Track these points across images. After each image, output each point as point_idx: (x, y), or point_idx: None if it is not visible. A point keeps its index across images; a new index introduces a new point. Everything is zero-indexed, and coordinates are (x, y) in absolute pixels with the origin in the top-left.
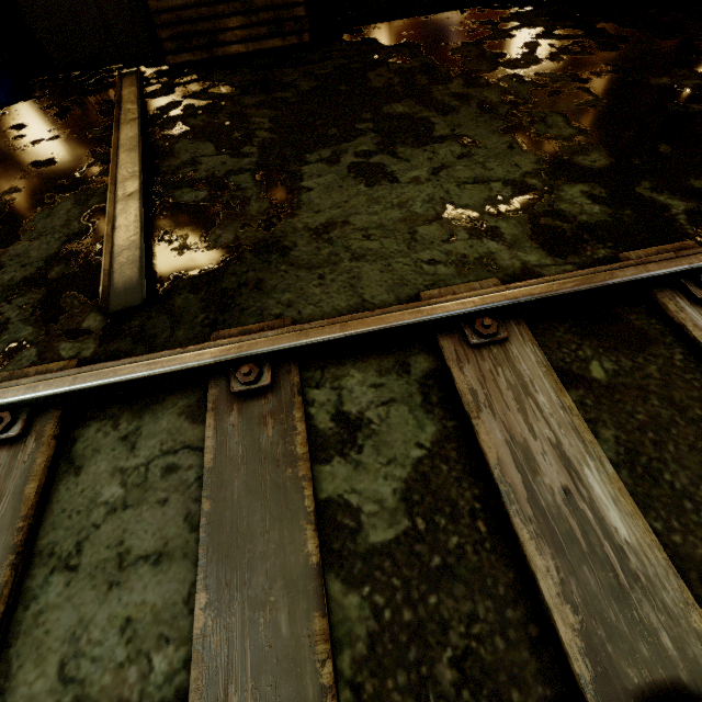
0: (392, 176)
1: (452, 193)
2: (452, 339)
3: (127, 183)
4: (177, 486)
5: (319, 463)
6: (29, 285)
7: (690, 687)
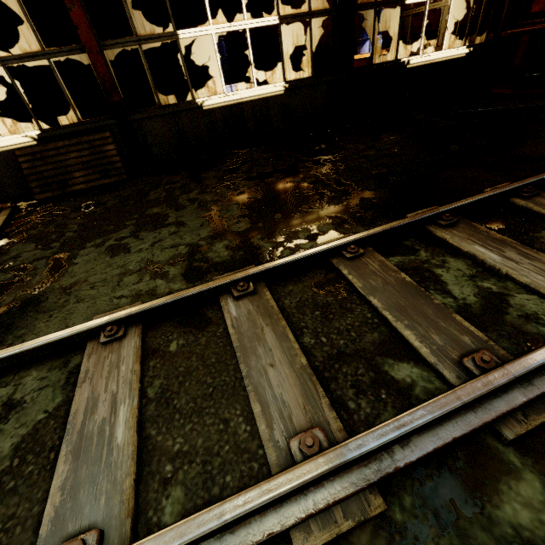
0: (128, 249)
1: (155, 255)
2: (95, 341)
3: None
4: None
5: None
6: None
7: (99, 525)
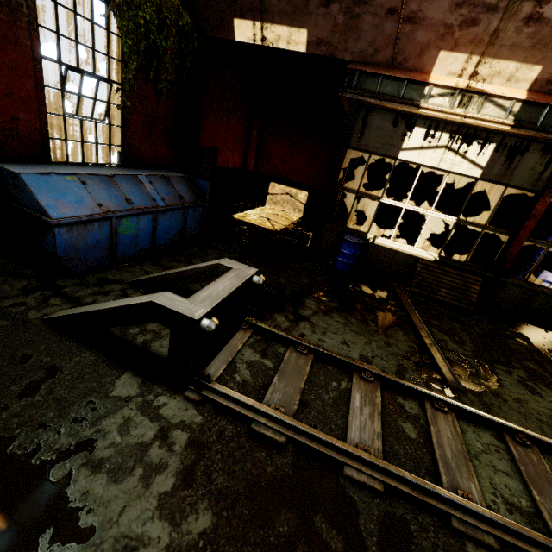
0: (540, 394)
1: None
2: None
3: (427, 338)
4: (502, 457)
5: None
6: (406, 358)
7: None
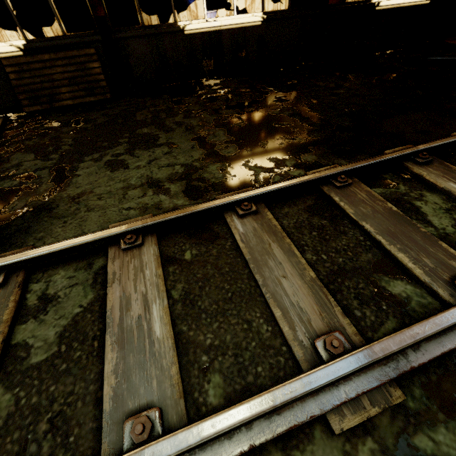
0: (126, 165)
1: (154, 172)
2: (115, 247)
3: None
4: None
5: (20, 324)
6: None
7: (156, 404)
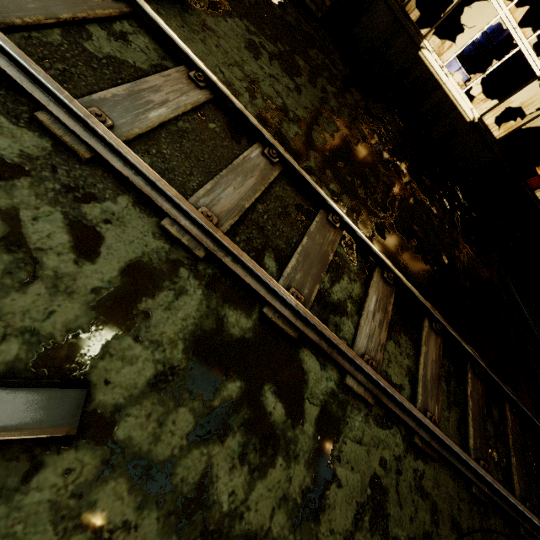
0: (258, 58)
1: (264, 82)
2: (187, 70)
3: None
4: None
5: (99, 26)
6: None
7: (114, 124)
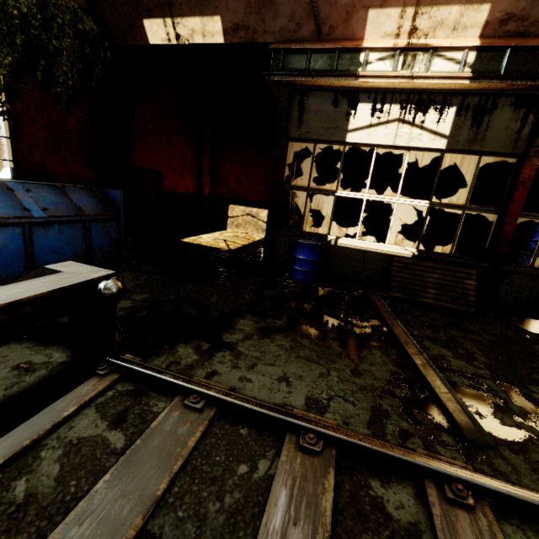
0: None
1: None
2: None
3: (417, 356)
4: None
5: None
6: (386, 393)
7: None
